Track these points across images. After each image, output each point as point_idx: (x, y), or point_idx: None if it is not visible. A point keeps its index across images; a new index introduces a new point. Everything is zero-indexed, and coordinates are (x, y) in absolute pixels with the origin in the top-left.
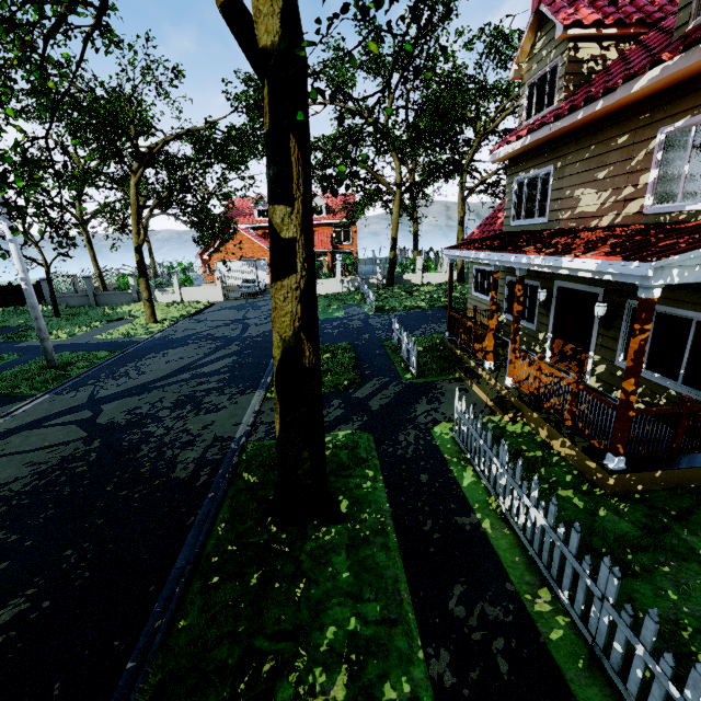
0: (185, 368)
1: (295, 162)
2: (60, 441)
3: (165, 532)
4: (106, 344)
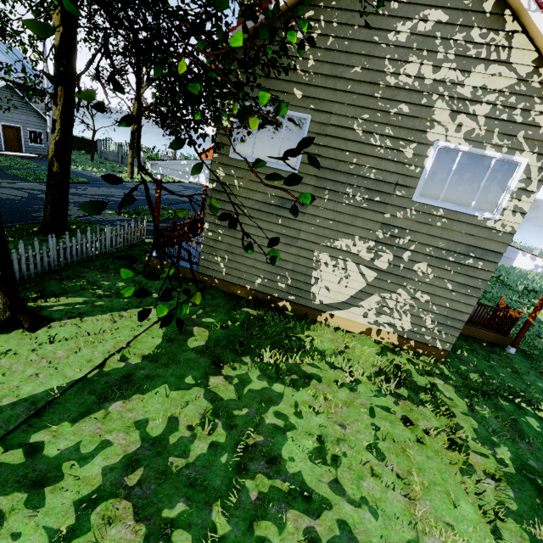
0: (104, 195)
1: (60, 90)
2: (15, 195)
3: (4, 221)
4: (92, 177)
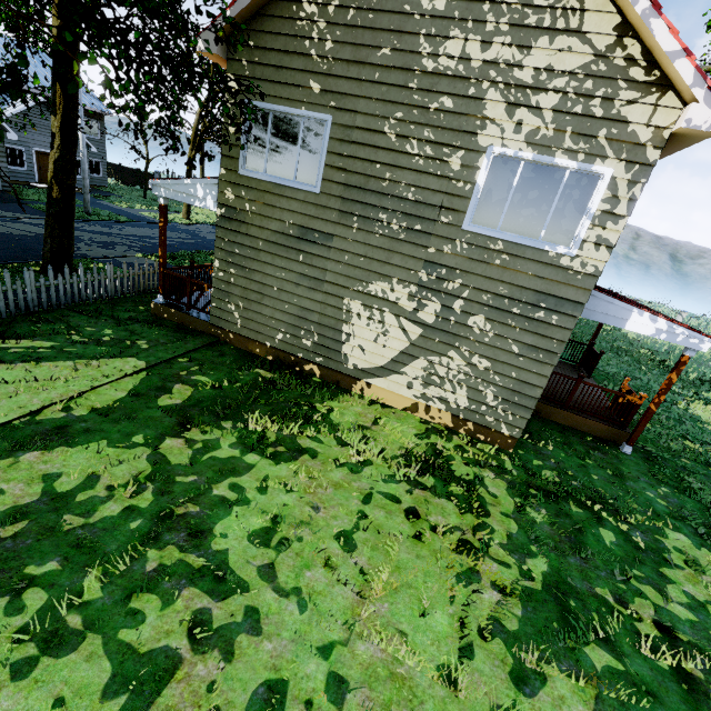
0: (143, 236)
1: (59, 97)
2: (30, 231)
3: (3, 258)
4: (137, 216)
